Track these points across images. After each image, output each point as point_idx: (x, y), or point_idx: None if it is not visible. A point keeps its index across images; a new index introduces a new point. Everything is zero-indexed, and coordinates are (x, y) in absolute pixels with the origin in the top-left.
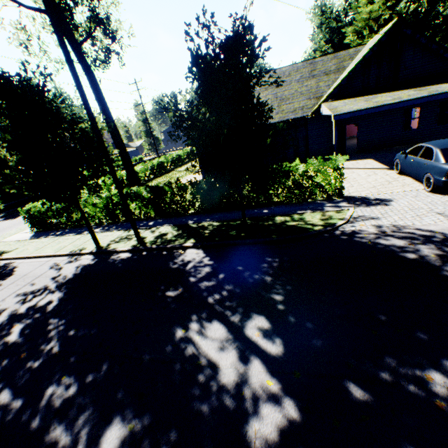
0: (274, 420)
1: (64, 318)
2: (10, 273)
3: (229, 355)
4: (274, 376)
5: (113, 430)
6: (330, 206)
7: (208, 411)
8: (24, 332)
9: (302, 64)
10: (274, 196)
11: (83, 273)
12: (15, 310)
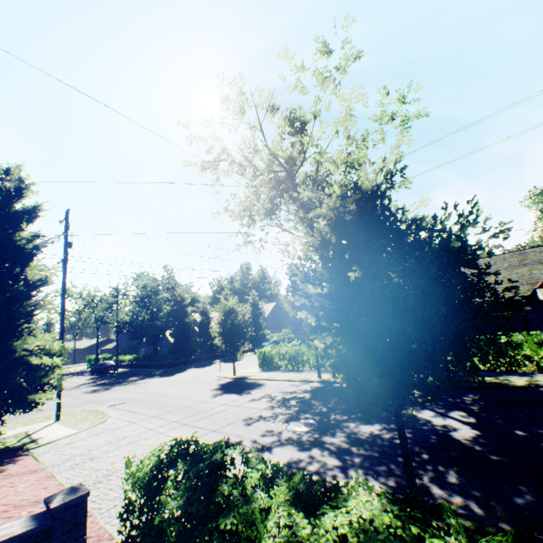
0: (465, 433)
1: (320, 401)
2: (263, 384)
3: (437, 418)
4: (466, 425)
5: (374, 426)
6: (540, 375)
7: (426, 428)
8: (298, 402)
9: (509, 254)
10: (478, 363)
11: (317, 388)
12: (283, 396)
